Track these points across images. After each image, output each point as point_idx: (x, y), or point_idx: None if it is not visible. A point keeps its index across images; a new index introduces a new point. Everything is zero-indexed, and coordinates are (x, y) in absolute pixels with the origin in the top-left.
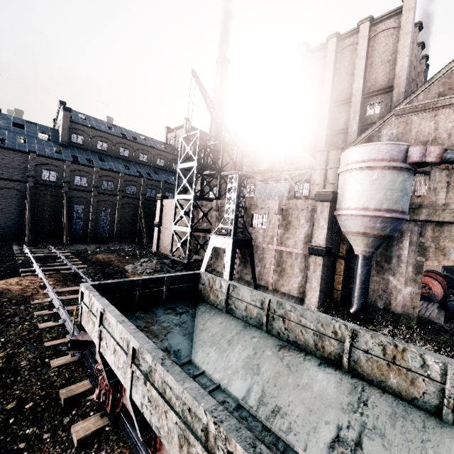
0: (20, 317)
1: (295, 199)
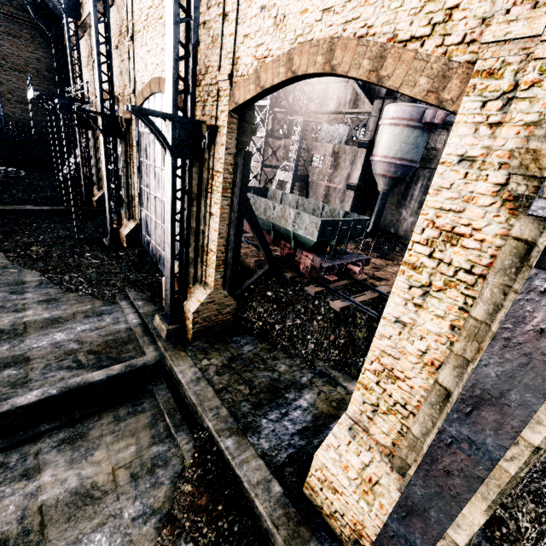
0: None
1: (352, 143)
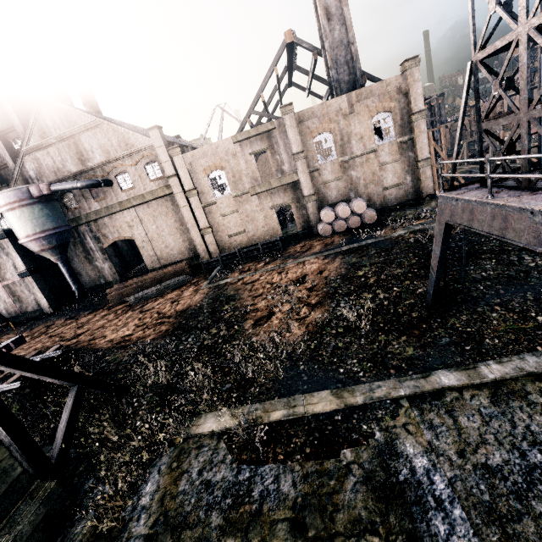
0: None
1: None
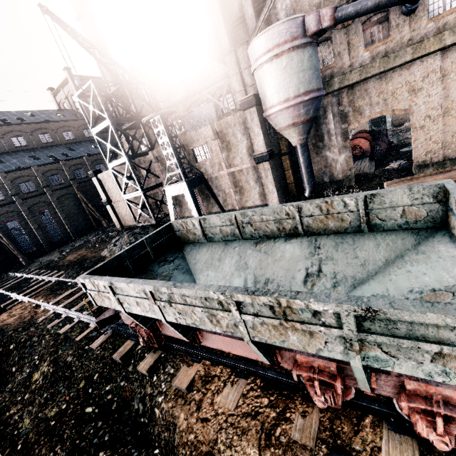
0: (37, 336)
1: (225, 117)
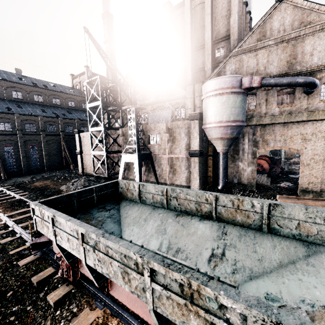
0: None
1: (176, 121)
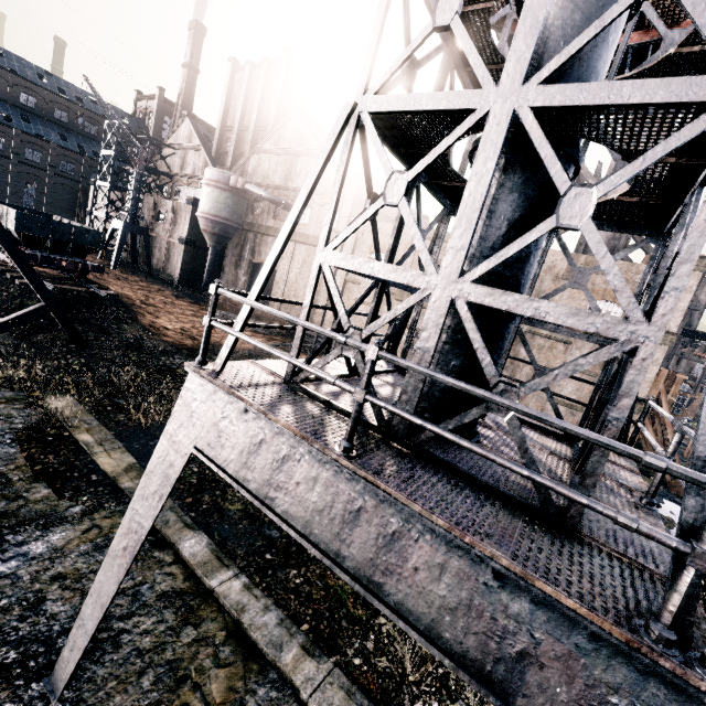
0: None
1: None
